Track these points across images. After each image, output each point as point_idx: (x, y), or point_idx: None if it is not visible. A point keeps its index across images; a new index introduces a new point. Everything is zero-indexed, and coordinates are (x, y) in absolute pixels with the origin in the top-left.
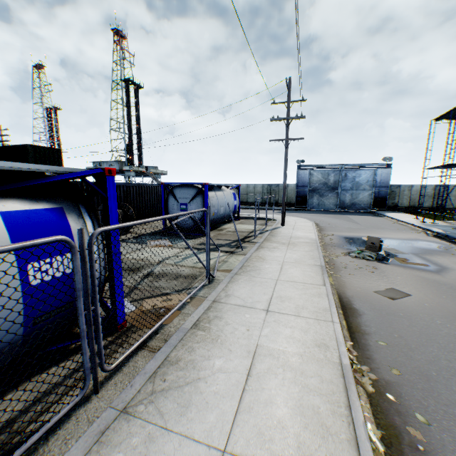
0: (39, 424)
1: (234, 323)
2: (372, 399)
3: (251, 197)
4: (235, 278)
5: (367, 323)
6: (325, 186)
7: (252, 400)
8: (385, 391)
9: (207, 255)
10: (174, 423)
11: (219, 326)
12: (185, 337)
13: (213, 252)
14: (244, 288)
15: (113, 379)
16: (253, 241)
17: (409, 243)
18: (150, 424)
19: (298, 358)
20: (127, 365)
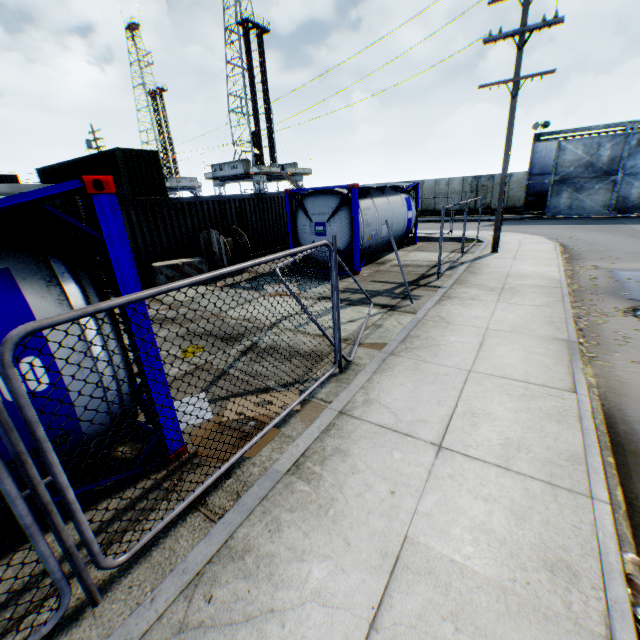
0: None
1: (367, 470)
2: None
3: (442, 201)
4: (389, 362)
5: None
6: (589, 170)
7: None
8: None
9: (334, 326)
10: None
11: (339, 475)
12: (272, 493)
13: (360, 307)
14: (401, 386)
15: (131, 574)
16: (434, 284)
17: None
18: None
19: (494, 596)
20: (161, 545)
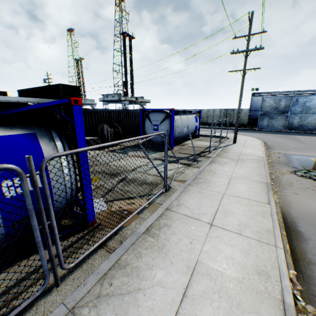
0: (10, 307)
1: (179, 233)
2: None
3: (211, 119)
4: (188, 188)
5: (313, 251)
6: (276, 110)
7: None
8: None
9: (165, 170)
10: None
11: (167, 235)
12: (137, 241)
13: (174, 164)
14: (193, 199)
15: (73, 274)
16: (207, 155)
17: None
18: None
19: (235, 284)
20: (86, 262)
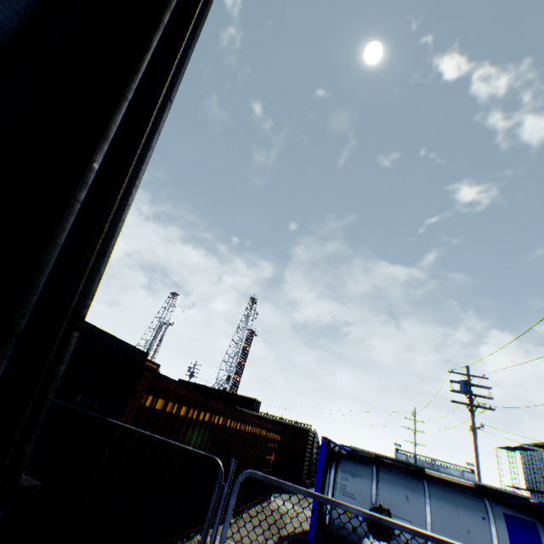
0: None
1: None
2: None
3: None
4: None
5: None
6: None
7: None
8: None
9: None
10: None
11: None
12: None
13: None
14: None
15: None
16: None
17: None
18: None
19: None
20: None
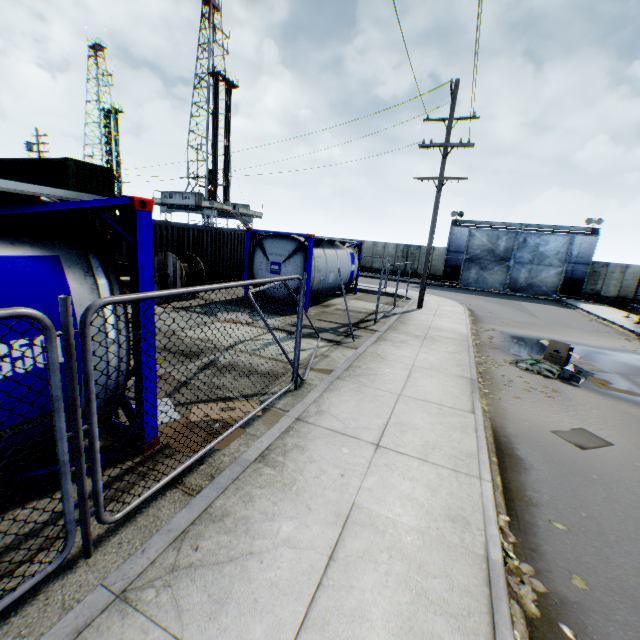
0: None
1: (322, 460)
2: (534, 630)
3: (378, 260)
4: (336, 384)
5: (536, 486)
6: (491, 254)
7: (330, 607)
8: (557, 617)
9: (296, 347)
10: (196, 632)
11: (299, 463)
12: (243, 475)
13: (310, 339)
14: (346, 402)
15: (119, 535)
16: (371, 328)
17: (613, 355)
18: (157, 627)
19: (416, 536)
20: (144, 513)
